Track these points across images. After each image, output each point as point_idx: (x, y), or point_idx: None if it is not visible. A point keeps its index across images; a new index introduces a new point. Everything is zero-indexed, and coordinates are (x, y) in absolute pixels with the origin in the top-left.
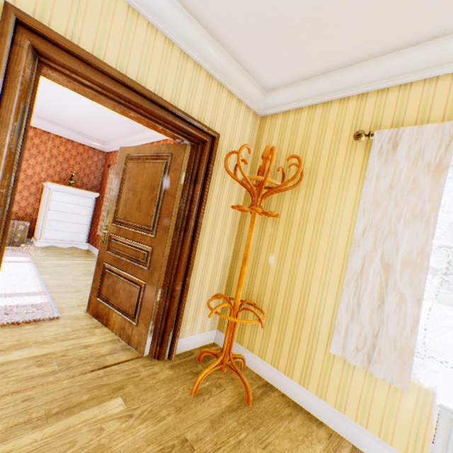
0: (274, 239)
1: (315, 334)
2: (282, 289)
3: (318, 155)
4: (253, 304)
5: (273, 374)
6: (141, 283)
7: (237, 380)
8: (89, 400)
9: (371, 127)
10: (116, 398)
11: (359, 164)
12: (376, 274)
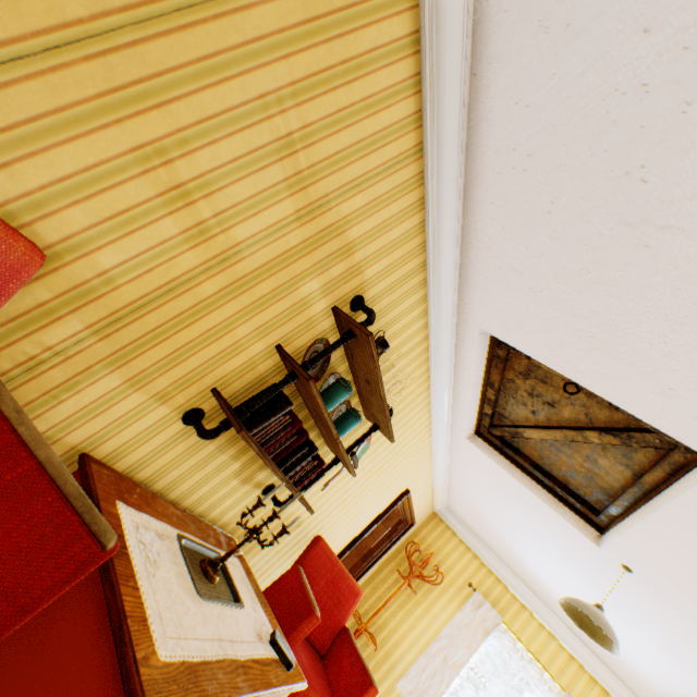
0: (399, 595)
1: (391, 670)
2: (386, 630)
3: (449, 571)
4: (366, 627)
5: None
6: None
7: None
8: None
9: (477, 583)
10: None
11: (462, 596)
12: (439, 660)
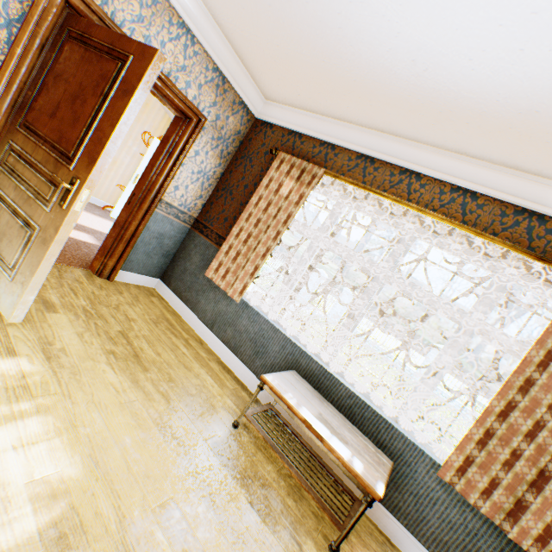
0: None
1: None
2: None
3: None
4: None
5: None
6: None
7: None
8: None
9: None
10: None
11: None
12: None
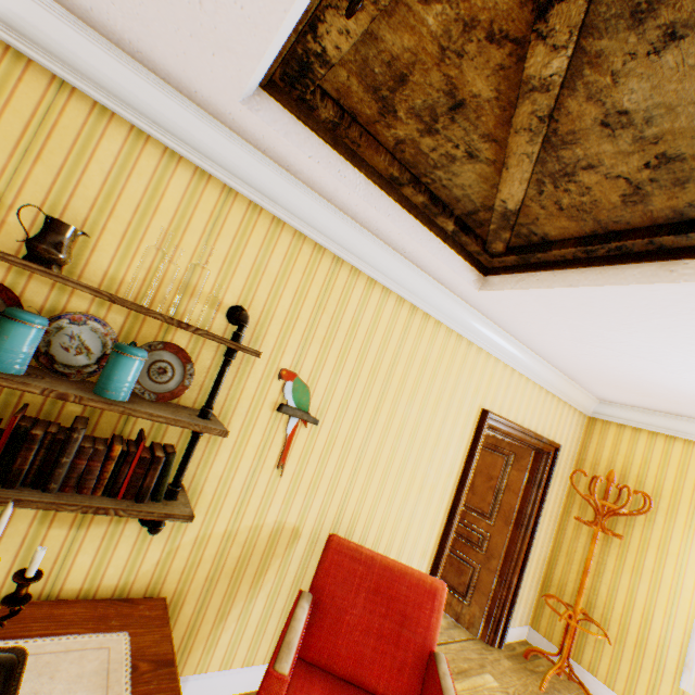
0: (607, 550)
1: (659, 664)
2: (617, 606)
3: (660, 483)
4: (584, 613)
5: (607, 694)
6: (473, 564)
7: (570, 689)
8: (469, 668)
9: None
10: (486, 673)
11: None
12: None
